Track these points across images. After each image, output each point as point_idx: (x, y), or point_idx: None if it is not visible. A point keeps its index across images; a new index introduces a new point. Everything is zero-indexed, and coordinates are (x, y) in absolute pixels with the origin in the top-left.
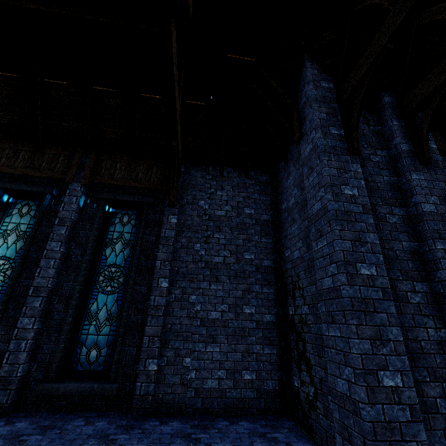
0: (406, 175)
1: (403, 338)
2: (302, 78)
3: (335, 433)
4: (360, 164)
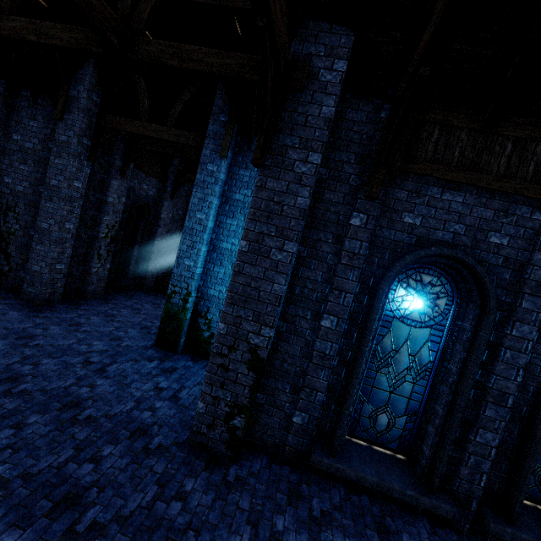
0: (111, 179)
1: (72, 252)
2: (82, 71)
3: (25, 284)
4: (91, 163)
